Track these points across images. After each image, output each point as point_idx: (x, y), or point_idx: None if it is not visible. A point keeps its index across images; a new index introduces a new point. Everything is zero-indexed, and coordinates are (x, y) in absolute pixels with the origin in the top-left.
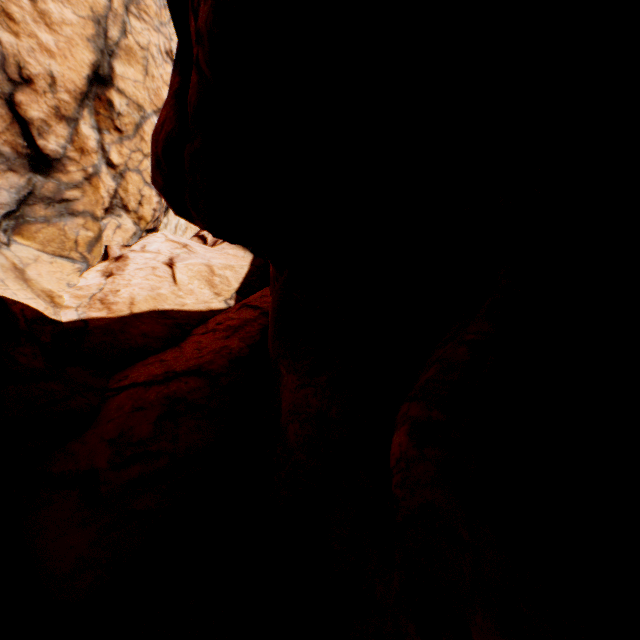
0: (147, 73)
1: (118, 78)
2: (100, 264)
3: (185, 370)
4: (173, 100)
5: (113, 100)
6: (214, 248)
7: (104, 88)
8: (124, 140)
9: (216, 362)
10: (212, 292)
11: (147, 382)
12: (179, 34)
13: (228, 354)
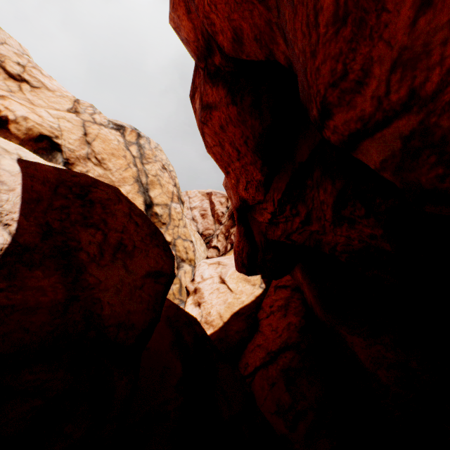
0: (161, 186)
1: (153, 199)
2: (189, 299)
3: (278, 348)
4: (244, 237)
5: (156, 211)
6: (232, 255)
7: (151, 209)
8: (168, 226)
9: (292, 336)
10: (250, 285)
11: (262, 364)
12: (239, 211)
13: (295, 328)
